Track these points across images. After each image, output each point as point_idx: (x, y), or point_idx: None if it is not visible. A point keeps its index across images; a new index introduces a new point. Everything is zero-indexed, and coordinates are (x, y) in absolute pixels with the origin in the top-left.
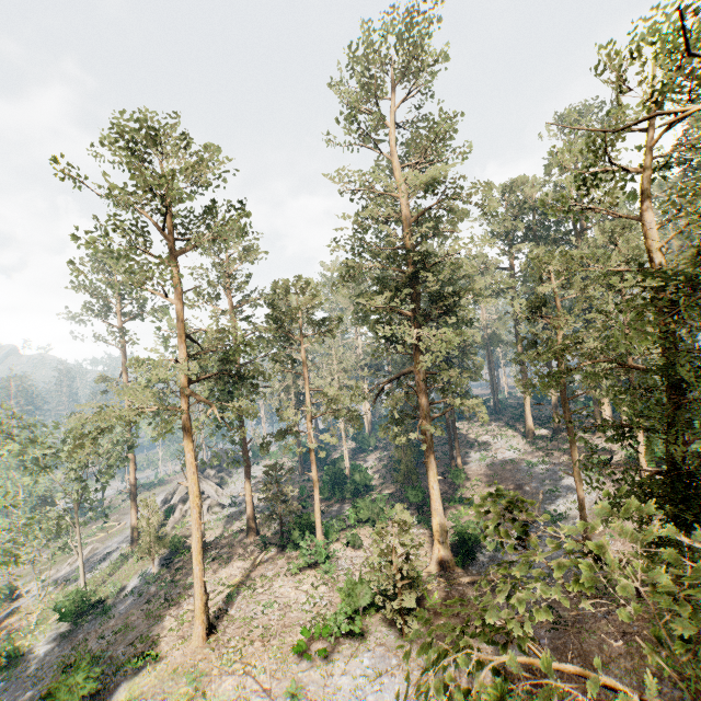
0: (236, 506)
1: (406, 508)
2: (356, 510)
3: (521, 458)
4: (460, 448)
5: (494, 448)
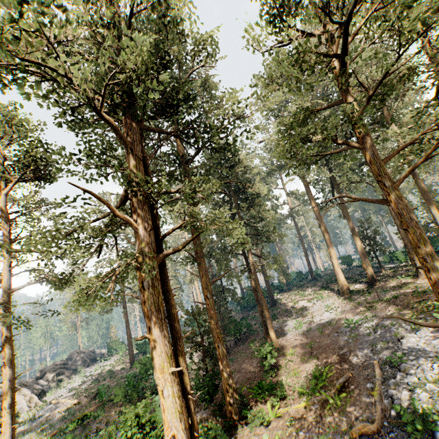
0: (30, 422)
1: (205, 407)
2: (118, 428)
3: (340, 317)
4: (278, 317)
5: (310, 311)
